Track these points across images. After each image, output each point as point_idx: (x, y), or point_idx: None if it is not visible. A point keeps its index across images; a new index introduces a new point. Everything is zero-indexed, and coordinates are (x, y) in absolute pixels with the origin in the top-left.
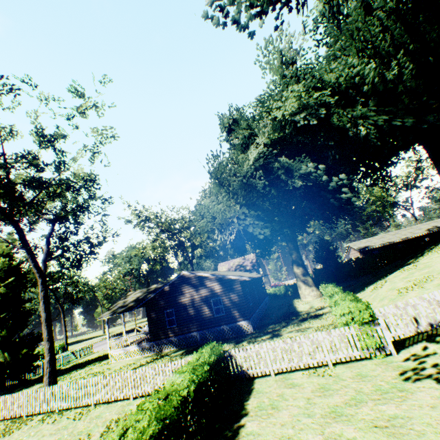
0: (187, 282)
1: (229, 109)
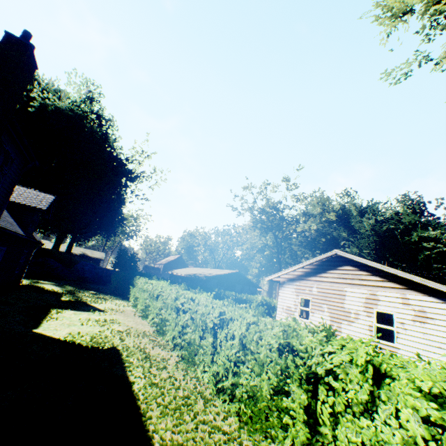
0: None
1: None
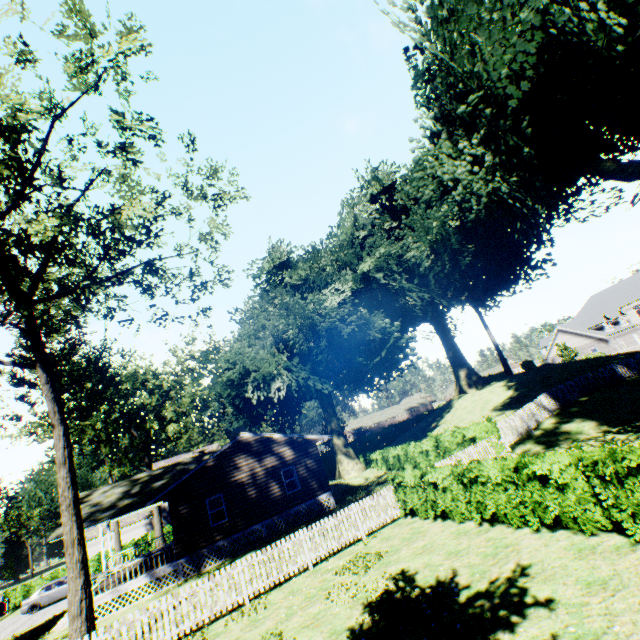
0: (244, 449)
1: (276, 243)
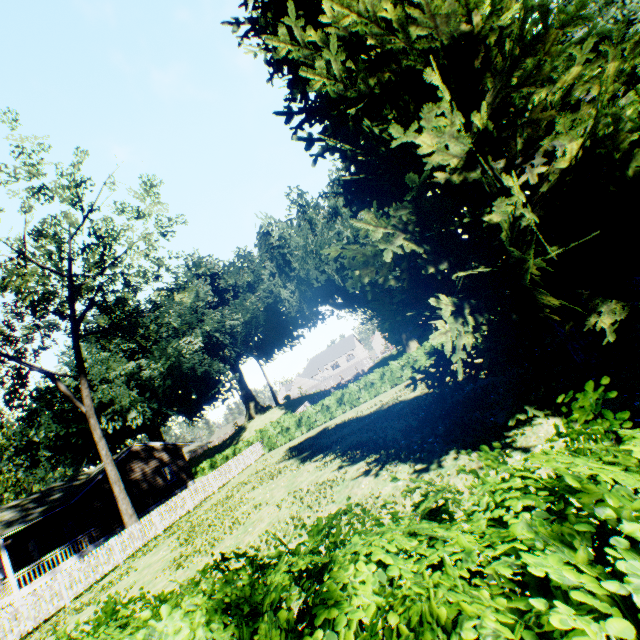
0: (136, 456)
1: None
